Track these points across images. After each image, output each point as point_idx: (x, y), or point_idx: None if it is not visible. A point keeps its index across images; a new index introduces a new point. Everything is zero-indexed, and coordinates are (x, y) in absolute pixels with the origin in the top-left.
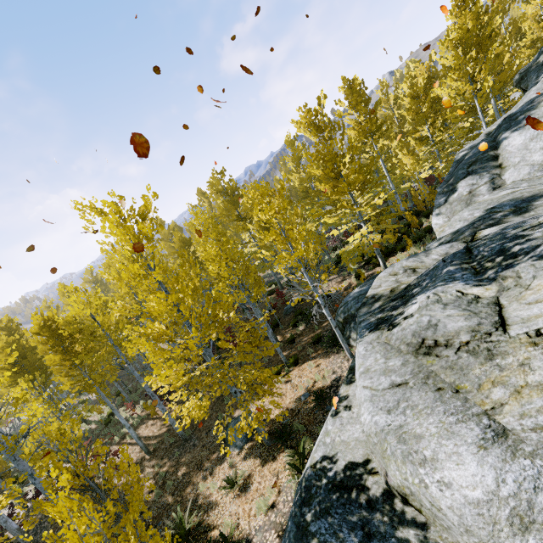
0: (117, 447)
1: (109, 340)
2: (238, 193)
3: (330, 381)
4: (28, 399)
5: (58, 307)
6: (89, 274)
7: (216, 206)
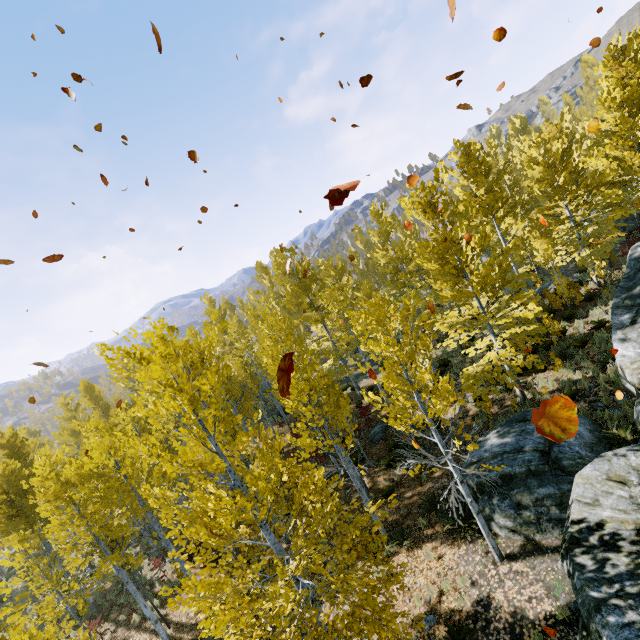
0: (136, 634)
1: (138, 499)
2: (312, 276)
3: (470, 602)
4: (4, 637)
5: (78, 404)
6: (120, 360)
7: (277, 281)
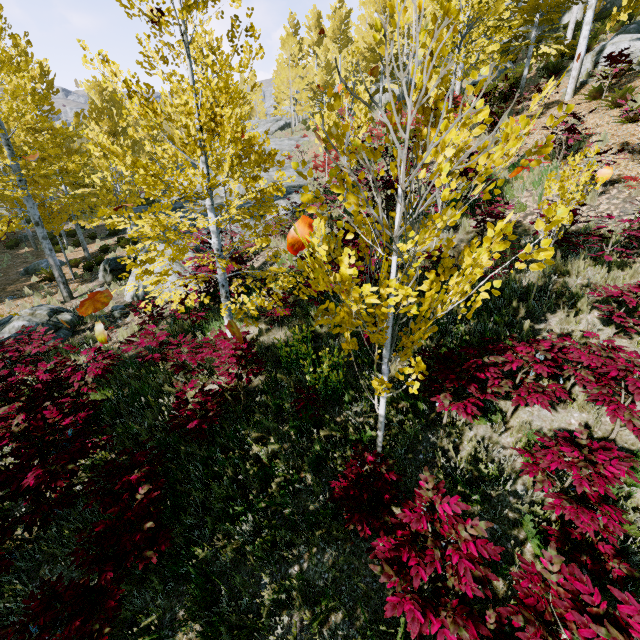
0: None
1: None
2: None
3: None
4: None
5: None
6: None
7: None
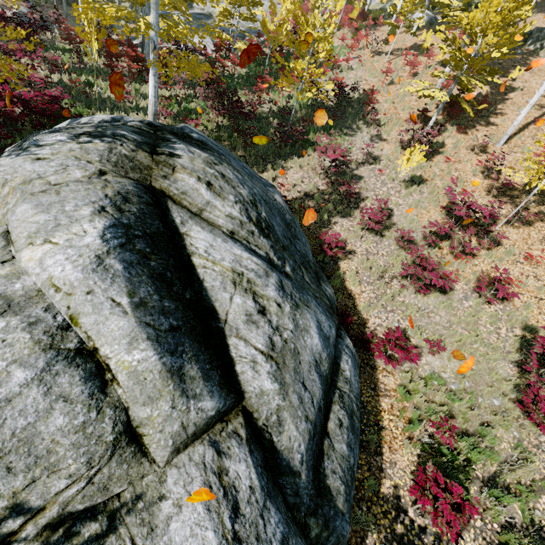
0: None
1: None
2: None
3: None
4: None
5: None
6: None
7: None
